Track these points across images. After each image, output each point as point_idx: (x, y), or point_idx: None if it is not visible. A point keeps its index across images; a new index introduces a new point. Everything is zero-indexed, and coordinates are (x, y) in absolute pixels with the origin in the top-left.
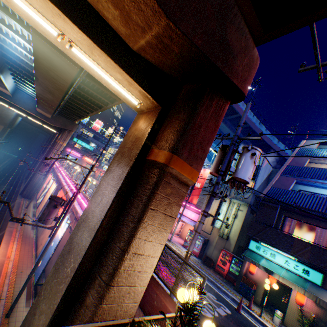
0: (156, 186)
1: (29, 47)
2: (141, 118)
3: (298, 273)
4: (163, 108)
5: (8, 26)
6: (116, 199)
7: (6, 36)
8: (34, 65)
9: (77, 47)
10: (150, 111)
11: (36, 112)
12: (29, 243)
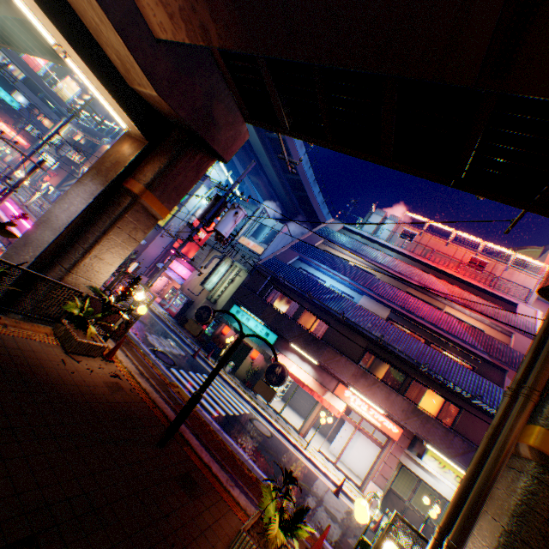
0: (126, 210)
1: None
2: (127, 142)
3: (262, 335)
4: (150, 144)
5: None
6: (86, 211)
7: None
8: None
9: (73, 60)
10: (139, 140)
11: None
12: None
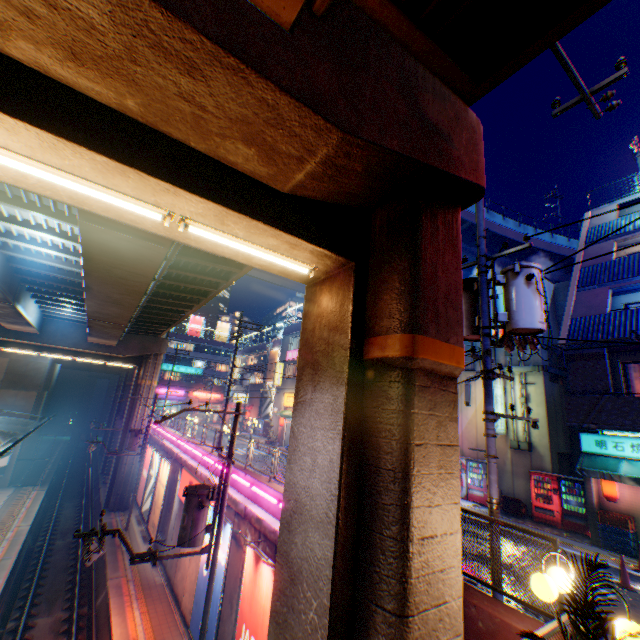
0: (407, 401)
1: (62, 242)
2: (320, 293)
3: None
4: (357, 263)
5: (23, 223)
6: (344, 450)
7: (20, 240)
8: (85, 269)
9: (195, 223)
10: (334, 274)
11: (88, 344)
12: (159, 597)
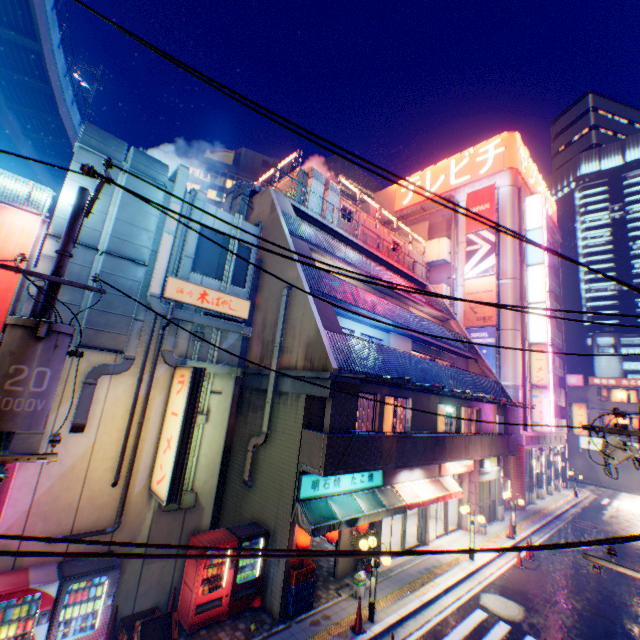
0: None
1: None
2: None
3: (365, 485)
4: None
5: None
6: None
7: None
8: None
9: None
10: None
11: None
12: None
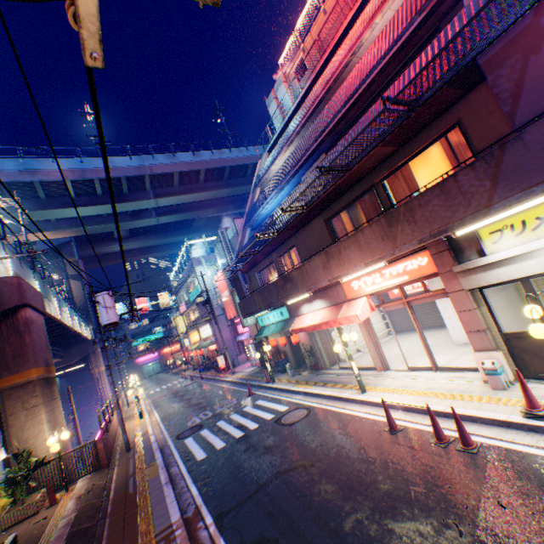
0: (3, 403)
1: None
2: None
3: (281, 319)
4: None
5: None
6: None
7: None
8: None
9: None
10: None
11: None
12: None
